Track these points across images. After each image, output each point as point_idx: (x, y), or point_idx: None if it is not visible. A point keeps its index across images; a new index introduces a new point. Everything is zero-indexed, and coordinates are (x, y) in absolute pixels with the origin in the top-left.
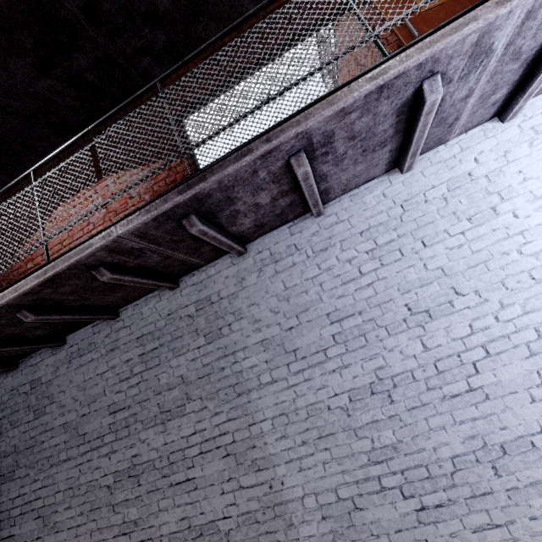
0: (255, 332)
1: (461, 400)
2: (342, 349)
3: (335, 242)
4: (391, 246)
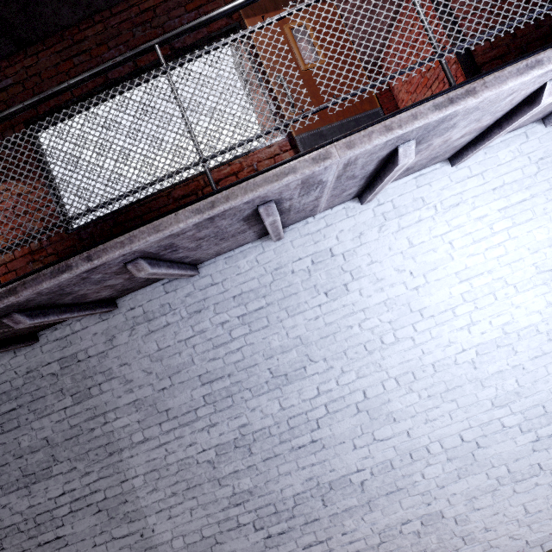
0: (127, 392)
1: (304, 450)
2: (211, 409)
3: (209, 305)
4: (260, 312)
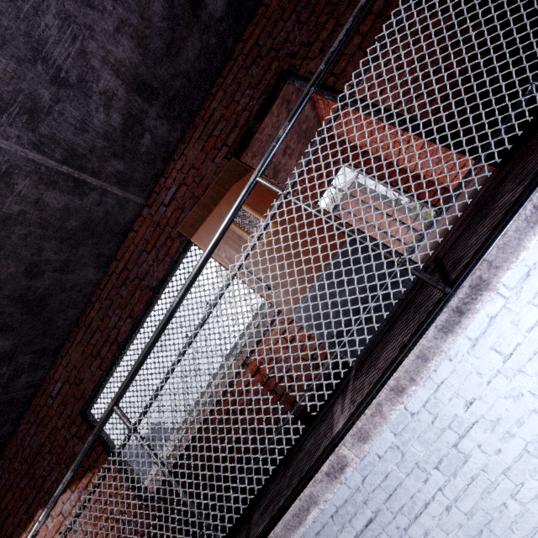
0: None
1: None
2: None
3: None
4: (372, 528)
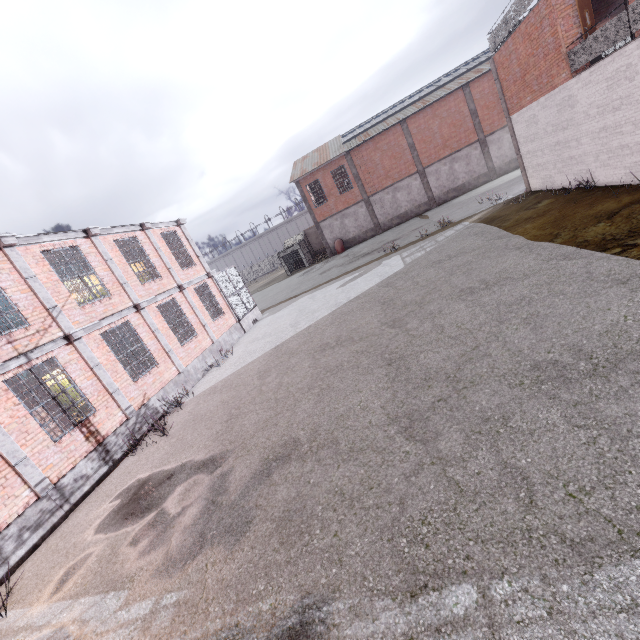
0: None
1: None
2: None
3: None
4: None
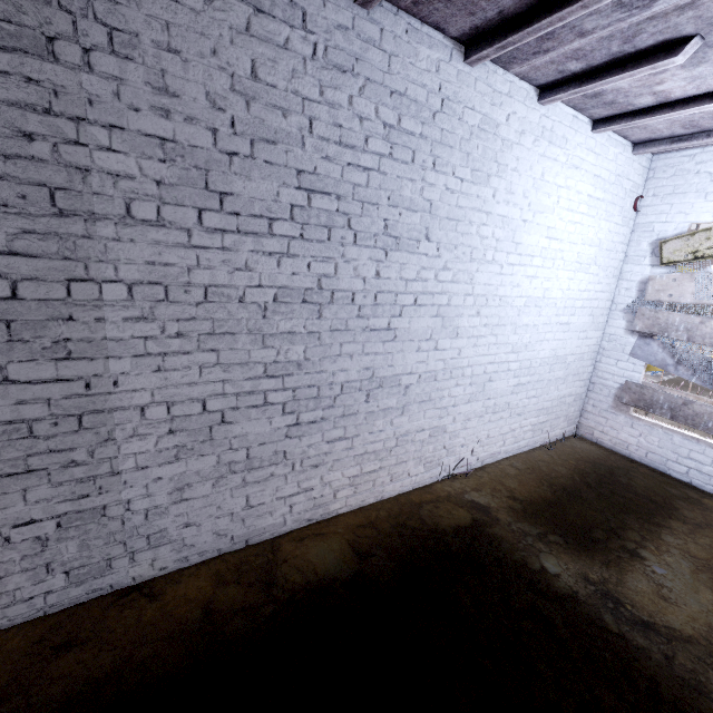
0: (155, 111)
1: (377, 335)
2: (296, 231)
3: (360, 73)
4: (410, 140)
